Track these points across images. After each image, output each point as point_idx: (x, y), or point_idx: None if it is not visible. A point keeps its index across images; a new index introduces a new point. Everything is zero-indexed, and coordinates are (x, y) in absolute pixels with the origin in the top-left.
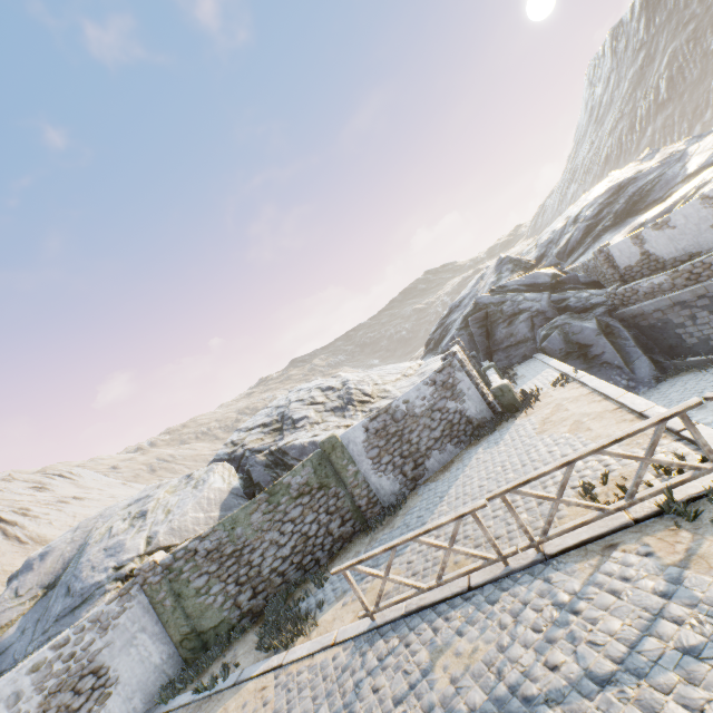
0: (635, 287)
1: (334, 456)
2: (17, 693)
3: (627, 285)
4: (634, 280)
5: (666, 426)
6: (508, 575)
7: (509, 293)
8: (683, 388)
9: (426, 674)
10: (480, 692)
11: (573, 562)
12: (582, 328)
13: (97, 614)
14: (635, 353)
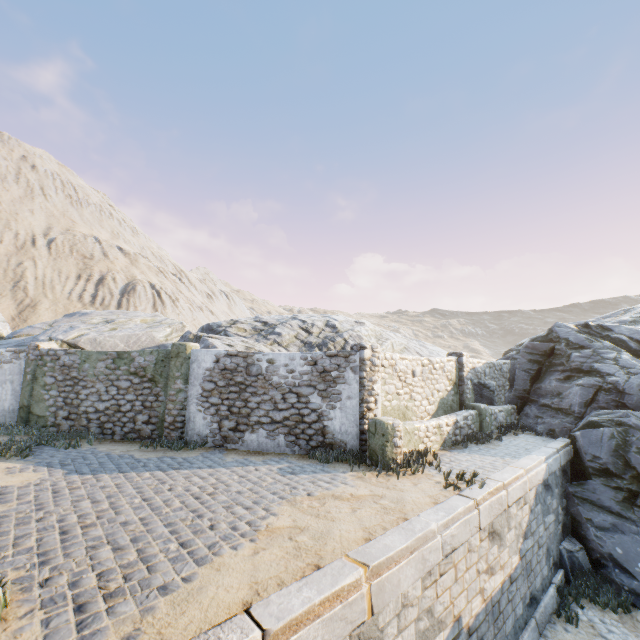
0: None
1: (174, 362)
2: None
3: None
4: None
5: None
6: None
7: (604, 340)
8: None
9: None
10: None
11: None
12: None
13: None
14: None
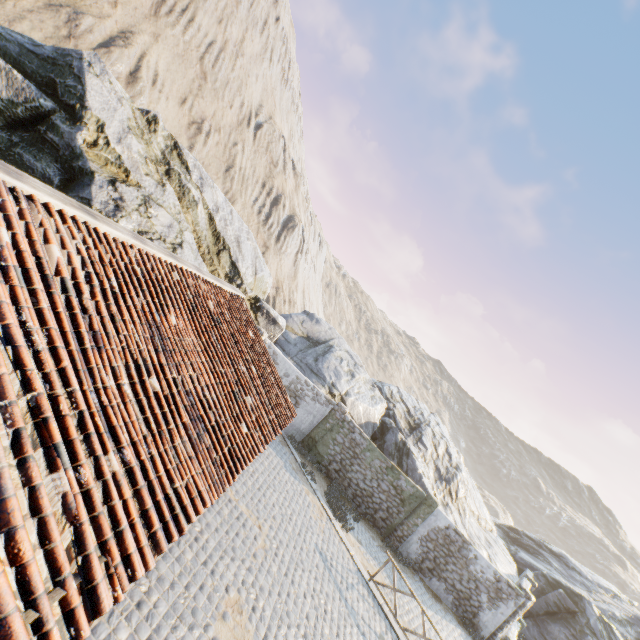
0: None
1: (424, 507)
2: (289, 375)
3: None
4: None
5: None
6: None
7: None
8: None
9: (376, 634)
10: None
11: None
12: None
13: (320, 393)
14: None
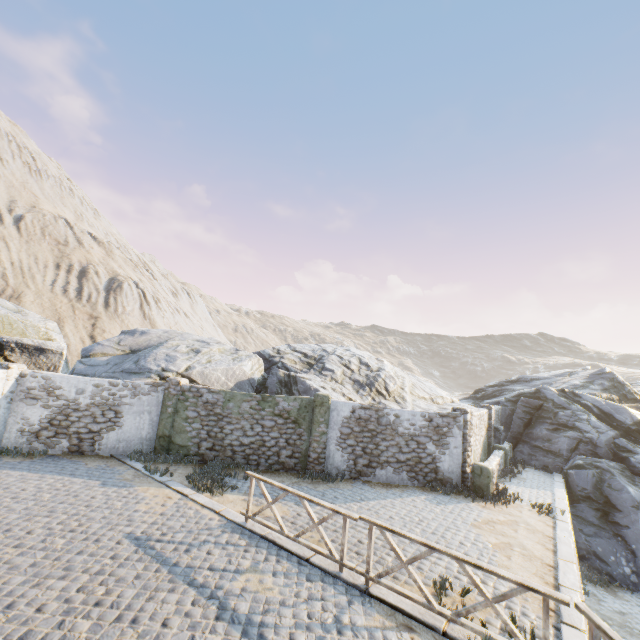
0: None
1: (318, 410)
2: (83, 390)
3: None
4: None
5: (560, 610)
6: (335, 576)
7: (577, 405)
8: None
9: (236, 572)
10: (247, 607)
11: (377, 610)
12: (623, 488)
13: (137, 384)
14: None
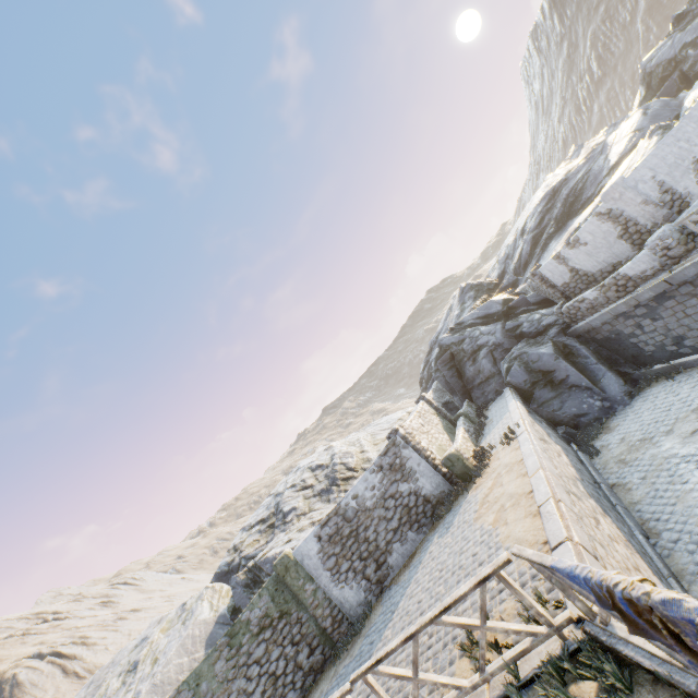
0: (575, 305)
1: (289, 577)
2: None
3: (568, 303)
4: (575, 294)
5: (547, 537)
6: None
7: (467, 329)
8: (653, 404)
9: None
10: None
11: None
12: (538, 354)
13: None
14: (599, 370)
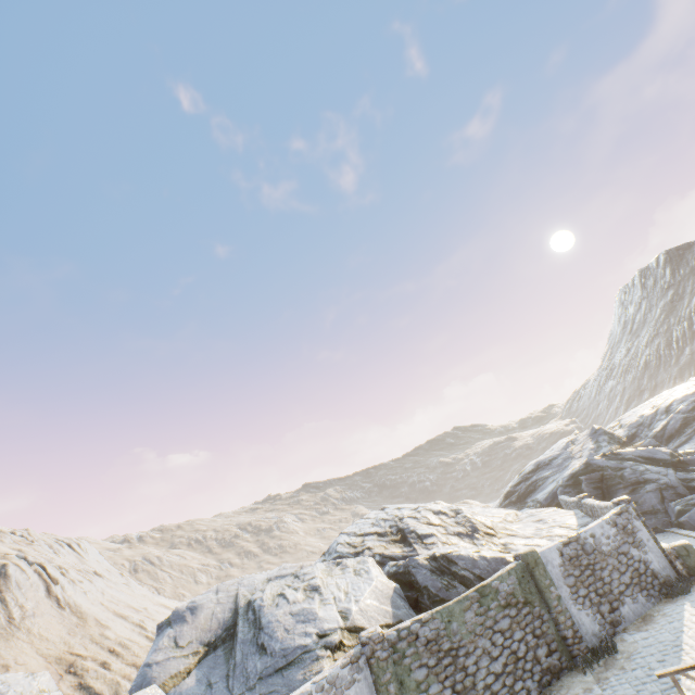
0: None
1: (537, 571)
2: None
3: None
4: None
5: None
6: None
7: (626, 461)
8: None
9: None
10: None
11: None
12: None
13: (333, 675)
14: None
